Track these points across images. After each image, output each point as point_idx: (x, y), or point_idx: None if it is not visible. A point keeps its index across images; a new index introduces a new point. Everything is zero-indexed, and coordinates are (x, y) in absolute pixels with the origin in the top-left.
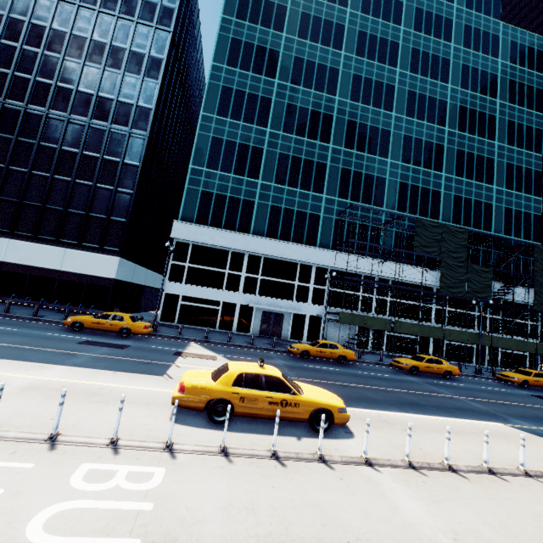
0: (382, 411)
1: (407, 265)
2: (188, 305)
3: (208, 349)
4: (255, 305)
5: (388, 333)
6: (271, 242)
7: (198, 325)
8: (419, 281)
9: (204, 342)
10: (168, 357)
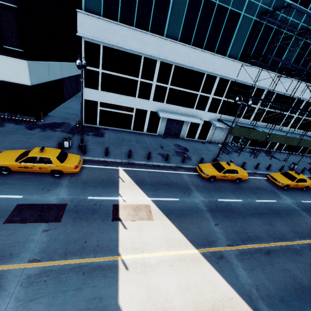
0: None
1: (296, 80)
2: (106, 110)
3: (137, 184)
4: (165, 116)
5: None
6: (184, 48)
7: (116, 127)
8: (298, 95)
9: (128, 164)
10: (109, 232)
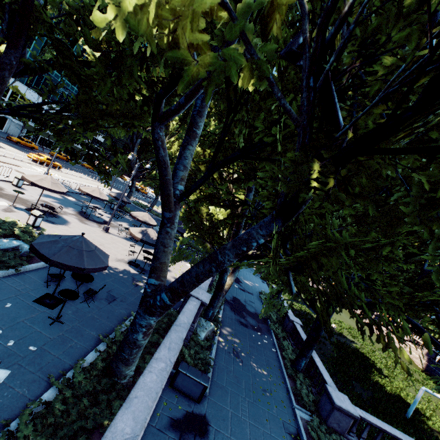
0: (62, 168)
1: None
2: None
3: None
4: None
5: (42, 136)
6: None
7: None
8: None
9: None
10: None
